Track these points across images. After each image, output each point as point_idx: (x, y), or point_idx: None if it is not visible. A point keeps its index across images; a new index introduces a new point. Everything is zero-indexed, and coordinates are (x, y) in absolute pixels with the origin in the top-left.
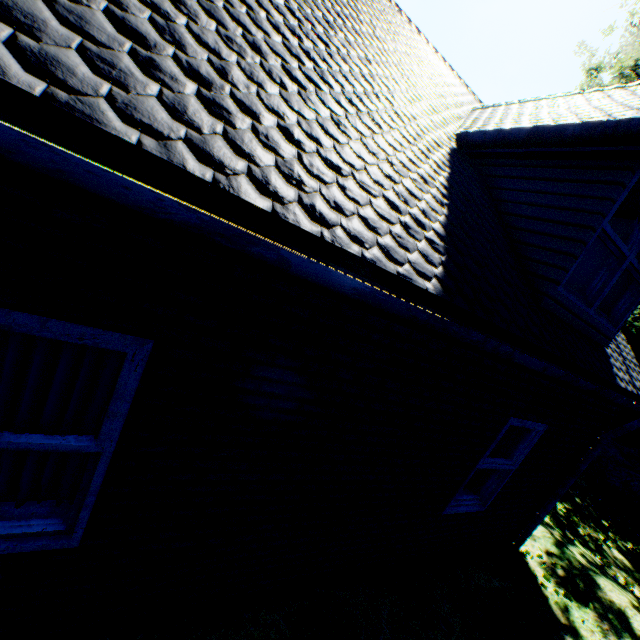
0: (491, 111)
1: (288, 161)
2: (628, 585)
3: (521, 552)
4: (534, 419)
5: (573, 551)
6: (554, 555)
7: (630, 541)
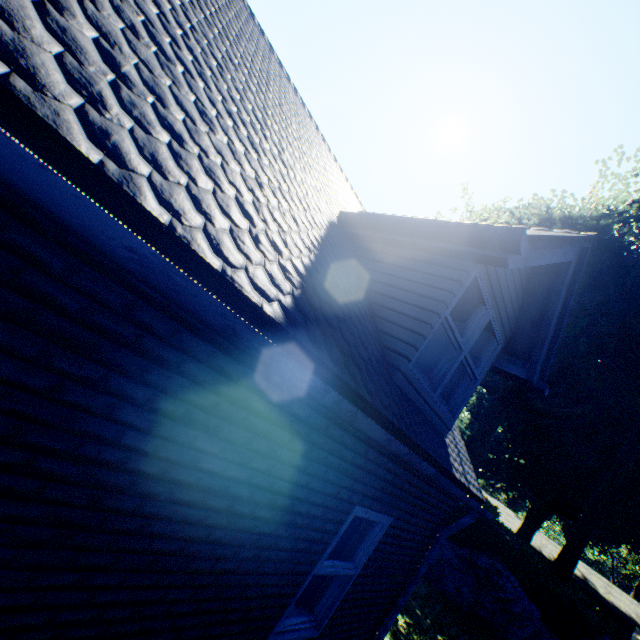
0: None
1: (90, 72)
2: None
3: None
4: (380, 509)
5: None
6: None
7: None
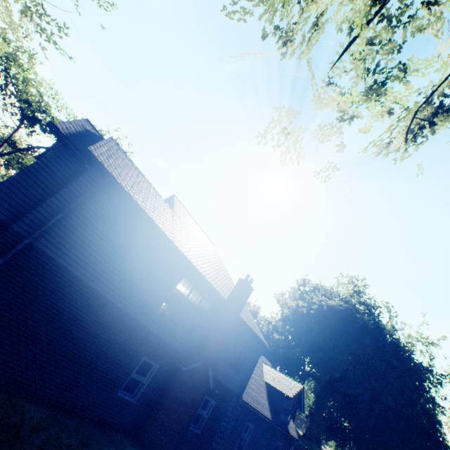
0: (267, 368)
1: (262, 407)
2: None
3: None
4: (280, 441)
5: None
6: None
7: None
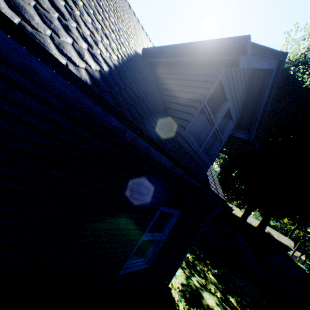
0: None
1: None
2: (215, 292)
3: (169, 287)
4: (174, 207)
5: (194, 280)
6: (185, 285)
7: (216, 268)
